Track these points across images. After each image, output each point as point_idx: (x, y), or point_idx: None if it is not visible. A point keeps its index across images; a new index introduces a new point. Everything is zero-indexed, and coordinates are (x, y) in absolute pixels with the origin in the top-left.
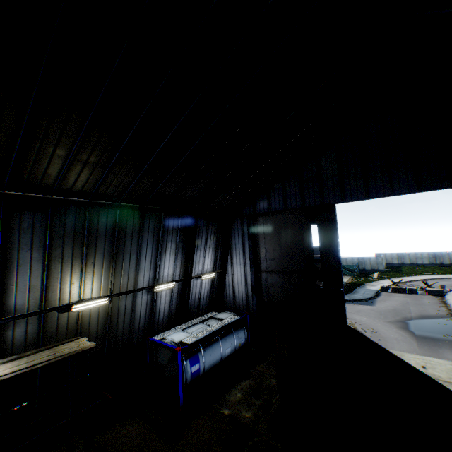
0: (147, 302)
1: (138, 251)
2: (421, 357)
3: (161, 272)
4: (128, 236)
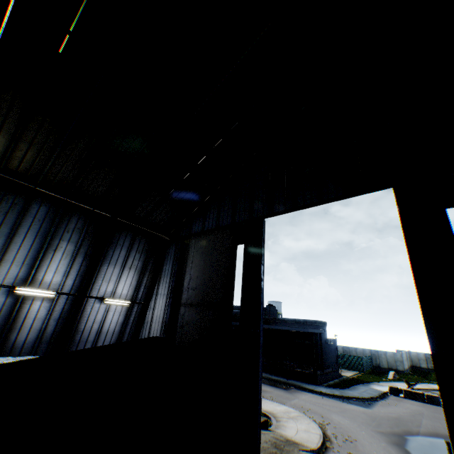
0: (5, 308)
1: (10, 235)
2: None
3: (41, 275)
4: (0, 213)
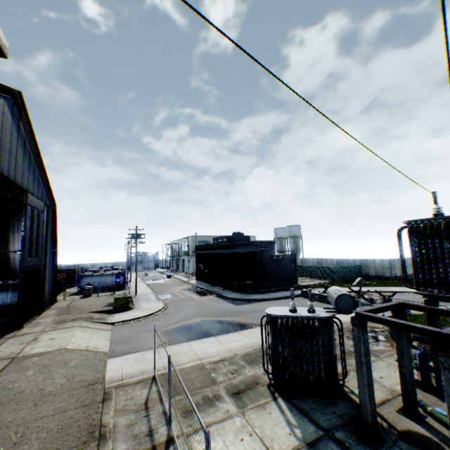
0: None
1: None
2: (88, 337)
3: None
4: None
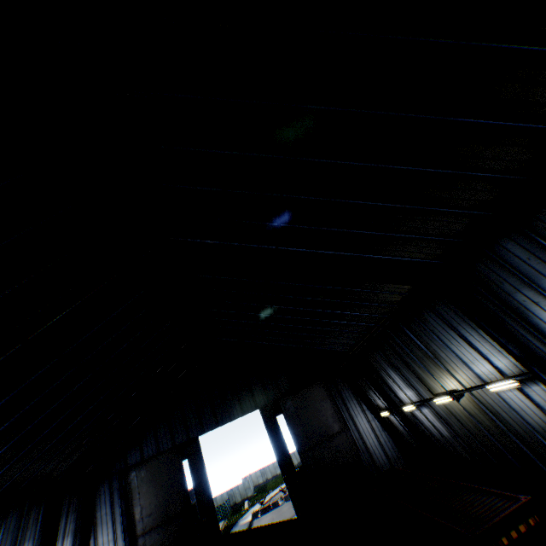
0: None
1: None
2: None
3: None
4: None
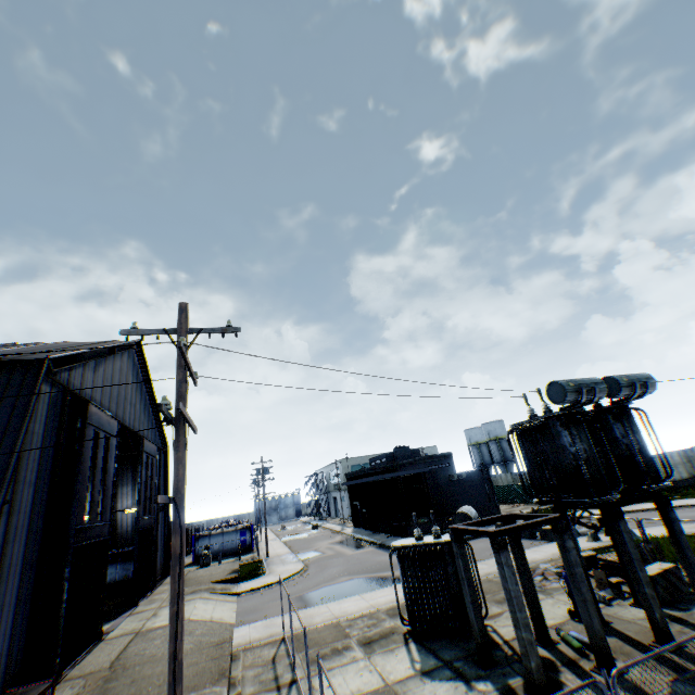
0: None
1: None
2: (211, 608)
3: None
4: None
